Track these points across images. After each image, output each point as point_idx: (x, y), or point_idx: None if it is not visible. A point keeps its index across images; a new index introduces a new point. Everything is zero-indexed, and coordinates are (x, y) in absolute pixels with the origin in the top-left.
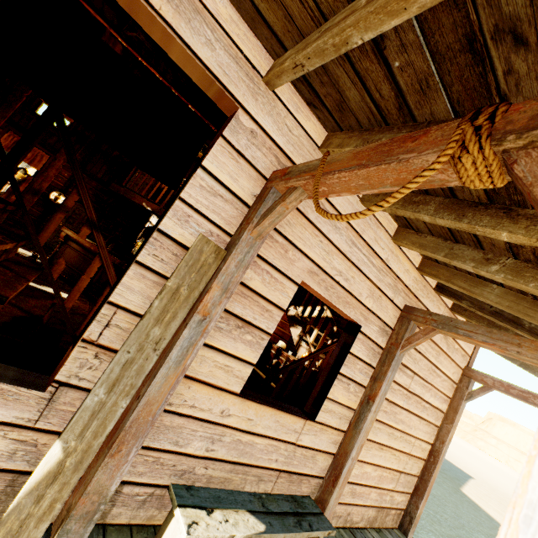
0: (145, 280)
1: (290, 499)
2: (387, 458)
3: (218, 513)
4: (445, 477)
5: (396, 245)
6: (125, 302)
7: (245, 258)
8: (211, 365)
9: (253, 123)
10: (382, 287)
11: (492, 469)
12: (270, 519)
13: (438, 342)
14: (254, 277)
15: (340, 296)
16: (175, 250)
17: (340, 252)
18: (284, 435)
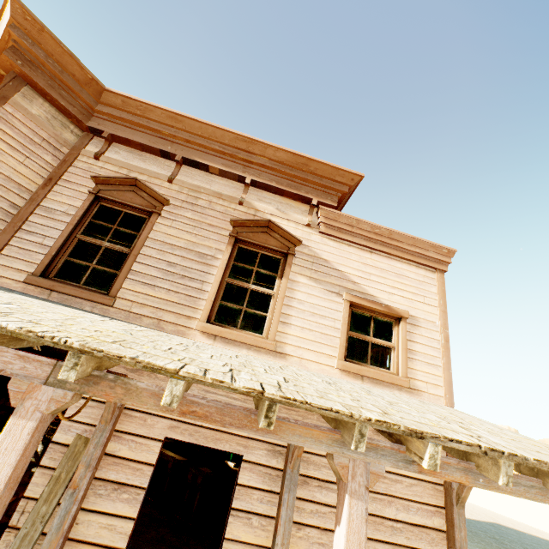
0: (45, 475)
1: None
2: None
3: None
4: None
5: None
6: (34, 493)
7: (100, 440)
8: (97, 526)
9: None
10: None
11: None
12: None
13: None
14: (122, 448)
15: (208, 436)
16: (63, 450)
17: None
18: None
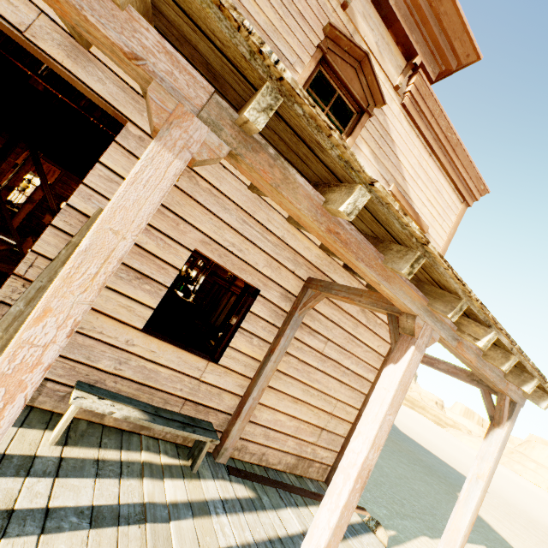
0: (58, 237)
1: (188, 417)
2: (304, 412)
3: (108, 401)
4: (443, 482)
5: (292, 225)
6: (44, 251)
7: None
8: (115, 304)
9: (141, 132)
10: (281, 260)
11: (524, 492)
12: (156, 418)
13: (354, 315)
14: (149, 242)
15: (235, 263)
16: (81, 219)
17: (231, 228)
18: (188, 370)
